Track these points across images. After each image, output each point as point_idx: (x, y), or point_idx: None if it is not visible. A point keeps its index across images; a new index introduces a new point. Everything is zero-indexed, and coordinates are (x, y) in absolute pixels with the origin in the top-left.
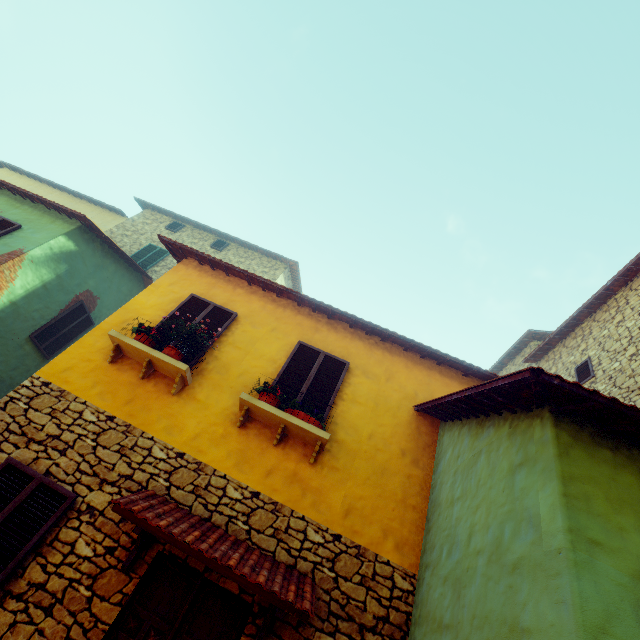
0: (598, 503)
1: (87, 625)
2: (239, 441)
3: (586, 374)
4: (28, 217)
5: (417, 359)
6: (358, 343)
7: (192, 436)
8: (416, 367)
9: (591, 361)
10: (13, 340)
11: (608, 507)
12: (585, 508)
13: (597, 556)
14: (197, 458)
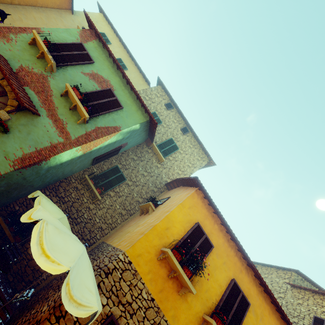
0: None
1: None
2: None
3: None
4: (126, 101)
5: (274, 310)
6: (255, 288)
7: None
8: (272, 315)
9: None
10: (88, 159)
11: None
12: None
13: None
14: None
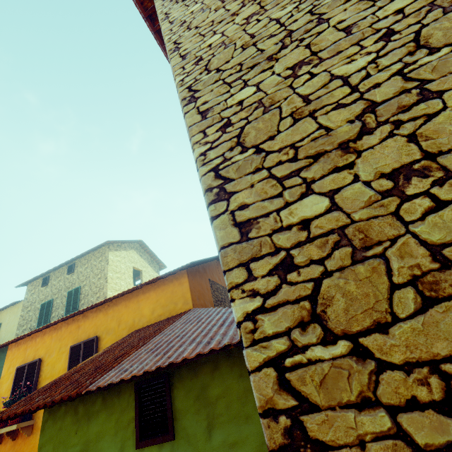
0: None
1: None
2: None
3: None
4: None
5: (130, 295)
6: (100, 315)
7: None
8: (131, 302)
9: None
10: None
11: None
12: None
13: None
14: None
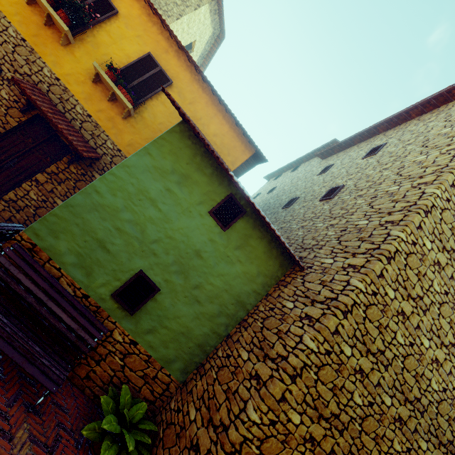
0: (165, 149)
1: (4, 122)
2: (90, 89)
3: (324, 171)
4: None
5: (216, 102)
6: (187, 74)
7: (66, 73)
8: (212, 106)
9: (333, 166)
10: None
11: (167, 152)
12: (158, 147)
13: (146, 157)
14: (66, 85)
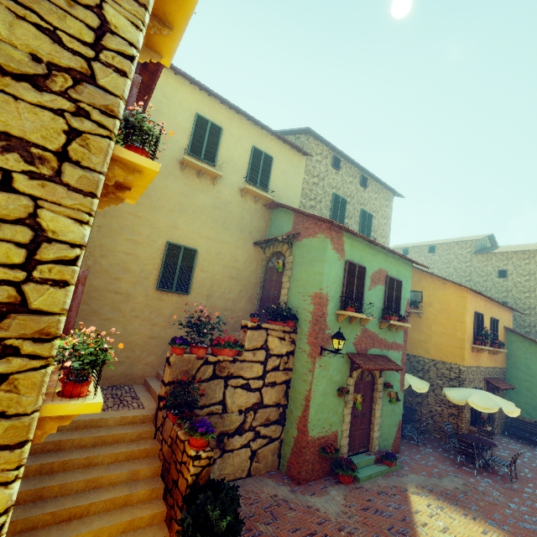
0: None
1: None
2: (489, 357)
3: (503, 276)
4: (397, 269)
5: (503, 307)
6: (496, 308)
7: (485, 362)
8: (503, 311)
9: (507, 271)
10: None
11: None
12: None
13: None
14: (486, 366)
